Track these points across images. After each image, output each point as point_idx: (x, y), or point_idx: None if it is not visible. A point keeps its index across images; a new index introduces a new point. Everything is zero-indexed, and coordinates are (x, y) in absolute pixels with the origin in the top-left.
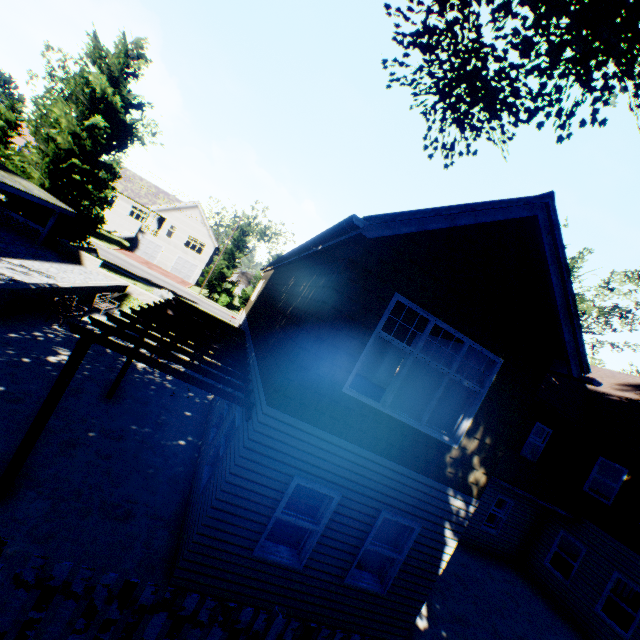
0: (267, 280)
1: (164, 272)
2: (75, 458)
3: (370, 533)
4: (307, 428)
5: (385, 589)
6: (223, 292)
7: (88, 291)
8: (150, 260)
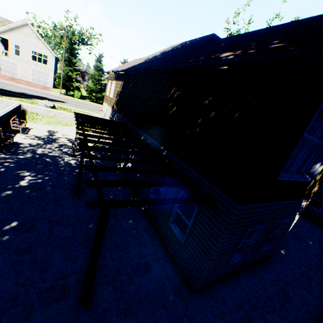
0: (121, 82)
1: (28, 83)
2: None
3: (271, 232)
4: (256, 206)
5: (270, 246)
6: (75, 89)
7: (1, 120)
8: (13, 76)
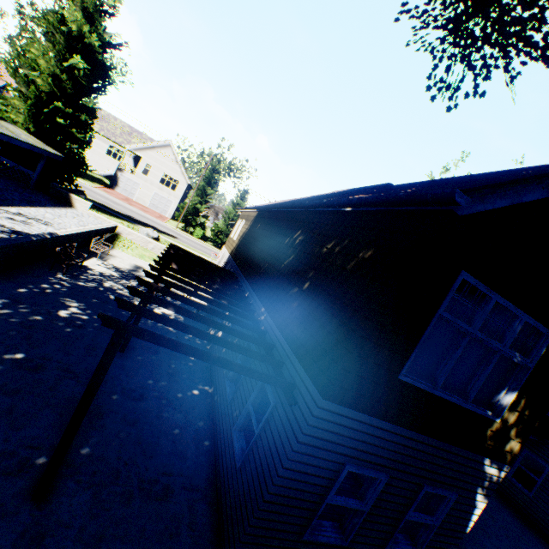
0: (250, 222)
1: (143, 208)
2: (105, 430)
3: (411, 507)
4: (360, 417)
5: None
6: (197, 226)
7: (84, 236)
8: (129, 197)
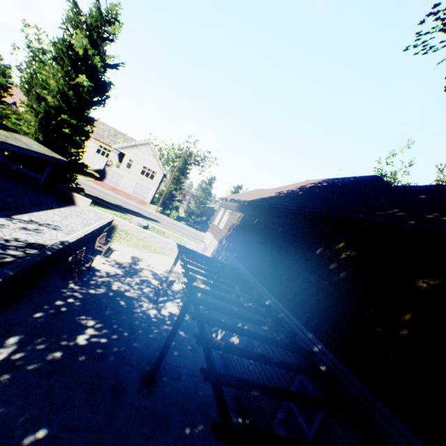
0: (240, 213)
1: (127, 195)
2: None
3: None
4: None
5: None
6: (173, 209)
7: (89, 235)
8: (115, 186)
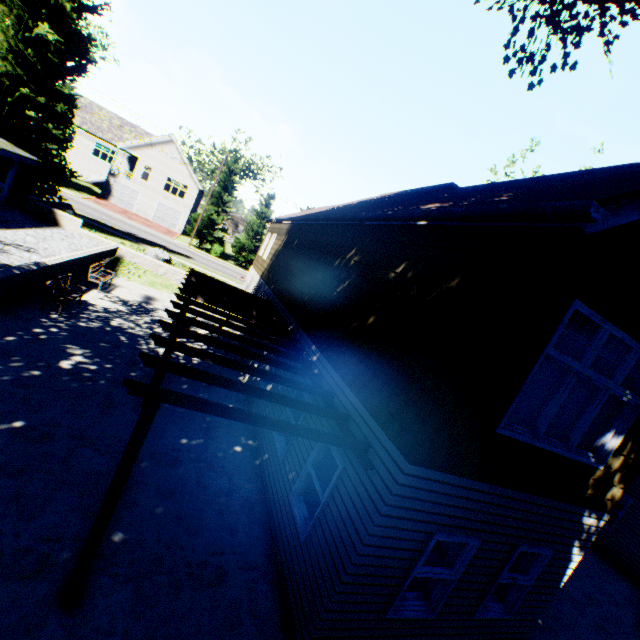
0: (284, 237)
1: (146, 222)
2: (137, 507)
3: (504, 569)
4: (452, 480)
5: (510, 613)
6: (215, 242)
7: (78, 263)
8: (127, 208)
